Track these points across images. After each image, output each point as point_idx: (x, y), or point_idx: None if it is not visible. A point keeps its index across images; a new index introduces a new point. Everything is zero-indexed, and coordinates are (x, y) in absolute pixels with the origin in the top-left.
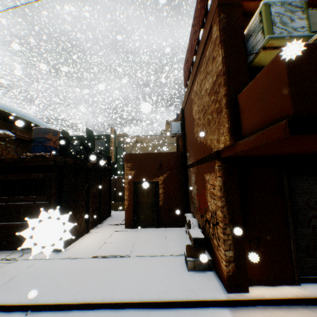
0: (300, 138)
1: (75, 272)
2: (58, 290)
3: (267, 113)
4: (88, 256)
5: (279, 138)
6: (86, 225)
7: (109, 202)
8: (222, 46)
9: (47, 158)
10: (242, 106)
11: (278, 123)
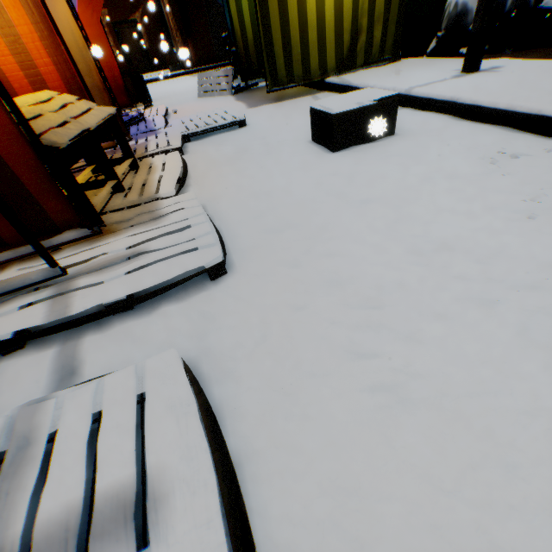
0: None
1: None
2: None
3: None
4: None
5: None
6: None
7: None
8: None
9: None
10: None
11: None
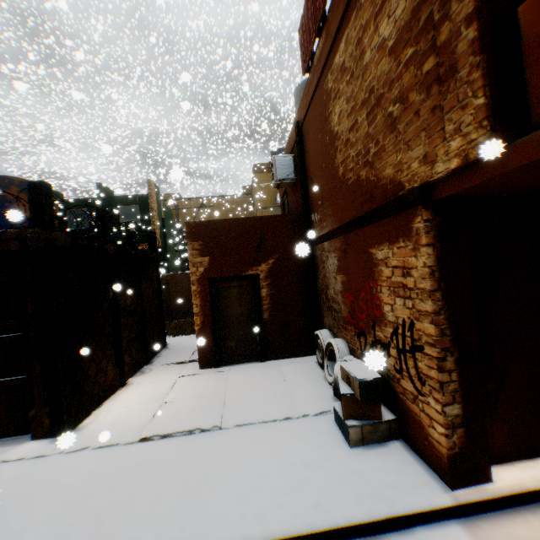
0: None
1: (104, 484)
2: (64, 539)
3: None
4: (130, 440)
5: None
6: (119, 372)
7: (160, 322)
8: None
9: (2, 234)
10: None
11: None
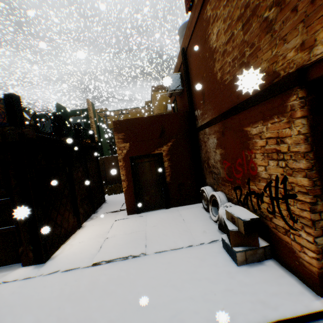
0: None
1: (70, 298)
2: None
3: None
4: (86, 265)
5: None
6: (76, 219)
7: (100, 187)
8: None
9: None
10: None
11: None
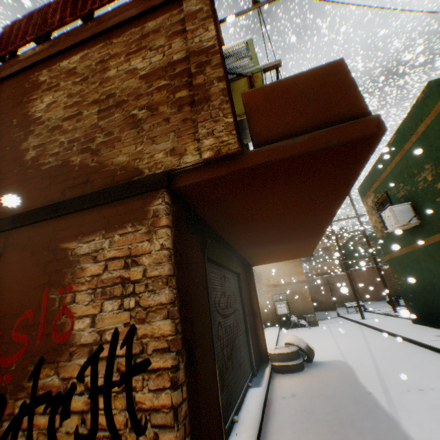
0: (355, 154)
1: None
2: None
3: (324, 114)
4: None
5: (366, 136)
6: None
7: None
8: (214, 24)
9: None
10: (256, 106)
11: (364, 118)
